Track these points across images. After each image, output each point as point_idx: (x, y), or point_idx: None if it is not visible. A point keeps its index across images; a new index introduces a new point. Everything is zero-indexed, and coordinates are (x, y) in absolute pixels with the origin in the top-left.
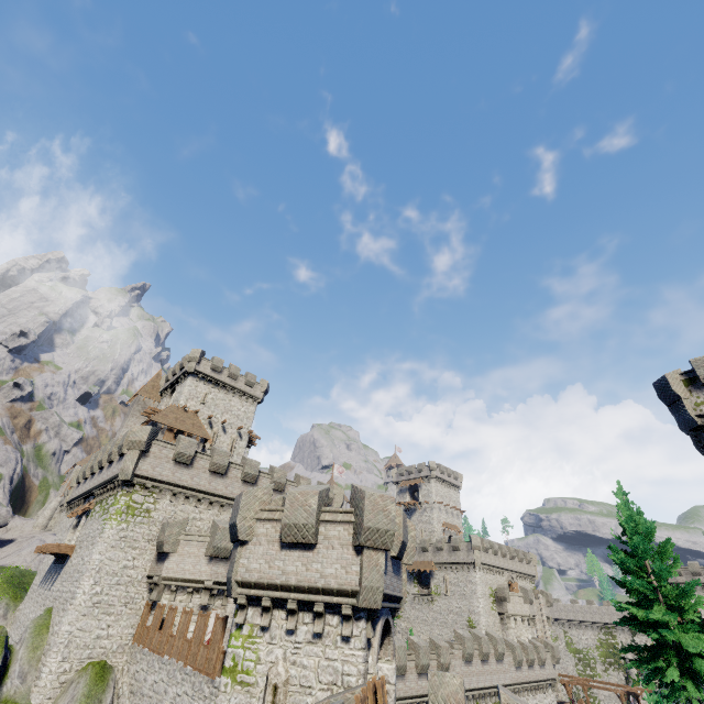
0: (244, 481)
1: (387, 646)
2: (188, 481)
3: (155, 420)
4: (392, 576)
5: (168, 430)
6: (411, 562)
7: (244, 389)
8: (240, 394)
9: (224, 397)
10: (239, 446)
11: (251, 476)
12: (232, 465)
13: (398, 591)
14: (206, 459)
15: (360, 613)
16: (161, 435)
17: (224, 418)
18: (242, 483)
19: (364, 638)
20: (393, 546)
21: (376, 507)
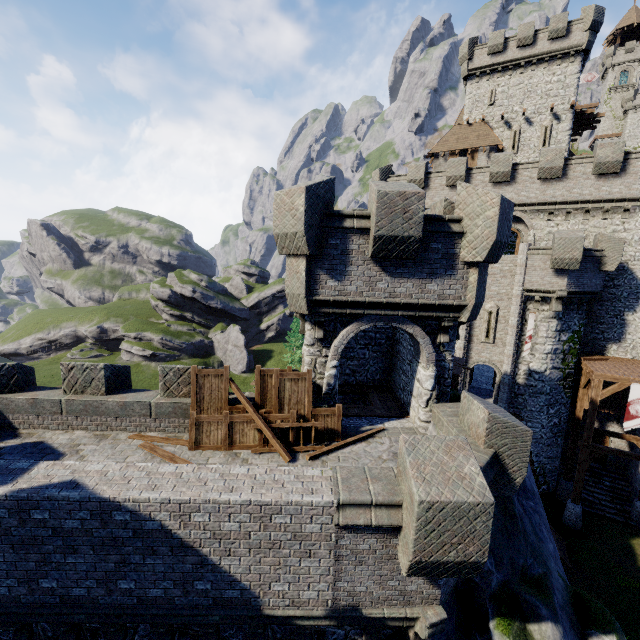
0: (495, 183)
1: (423, 353)
2: (428, 203)
3: (434, 152)
4: (381, 282)
5: (451, 155)
6: (480, 258)
7: (549, 49)
8: (543, 60)
9: (520, 80)
10: (556, 132)
11: (500, 175)
12: (474, 172)
13: (432, 297)
14: (441, 176)
15: (305, 316)
16: (444, 163)
17: (526, 107)
18: (492, 186)
19: (309, 337)
20: (369, 245)
21: (283, 209)
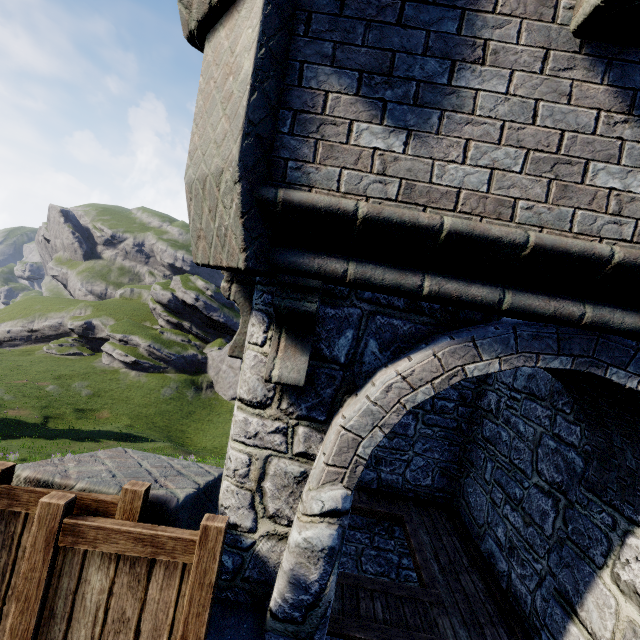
0: None
1: None
2: None
3: None
4: (610, 162)
5: None
6: None
7: None
8: None
9: None
10: None
11: None
12: None
13: None
14: None
15: (254, 294)
16: None
17: None
18: None
19: (253, 373)
20: None
21: None
